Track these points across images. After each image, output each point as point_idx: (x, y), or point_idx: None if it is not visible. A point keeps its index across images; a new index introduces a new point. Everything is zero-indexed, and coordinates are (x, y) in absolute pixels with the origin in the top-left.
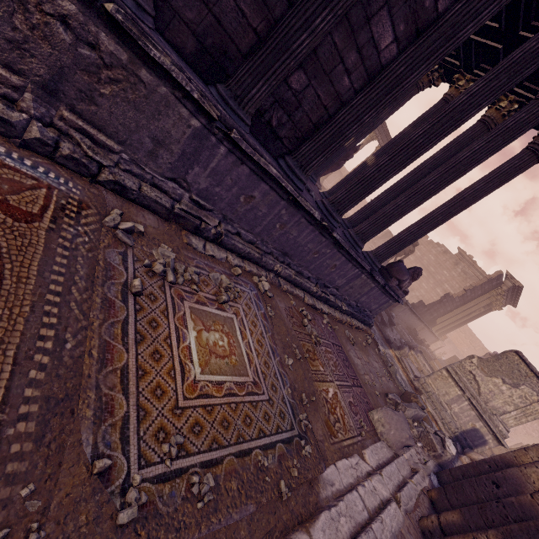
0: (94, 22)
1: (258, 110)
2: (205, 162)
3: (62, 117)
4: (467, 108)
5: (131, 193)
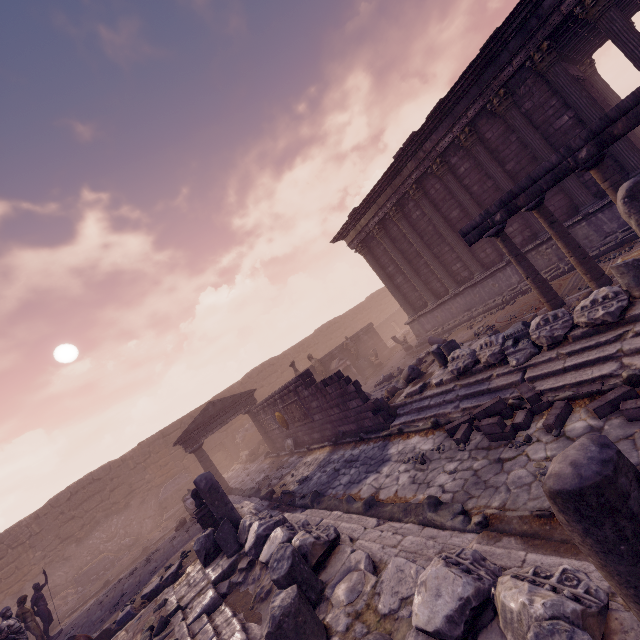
0: (548, 243)
1: (596, 193)
2: (603, 223)
3: (567, 261)
4: (632, 59)
5: (599, 254)
